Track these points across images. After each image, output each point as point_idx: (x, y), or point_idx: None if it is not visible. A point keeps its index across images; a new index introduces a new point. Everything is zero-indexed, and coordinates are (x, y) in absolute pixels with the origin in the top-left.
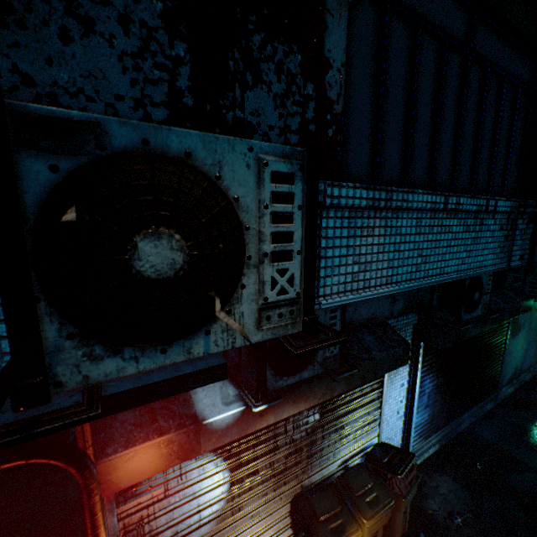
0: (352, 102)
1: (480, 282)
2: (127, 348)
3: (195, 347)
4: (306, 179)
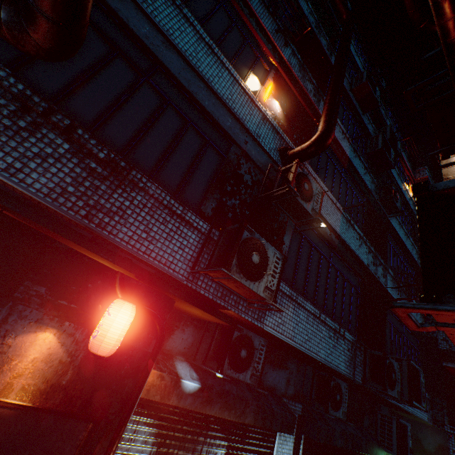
0: (289, 257)
1: (340, 388)
2: (241, 274)
3: (251, 285)
4: (282, 262)
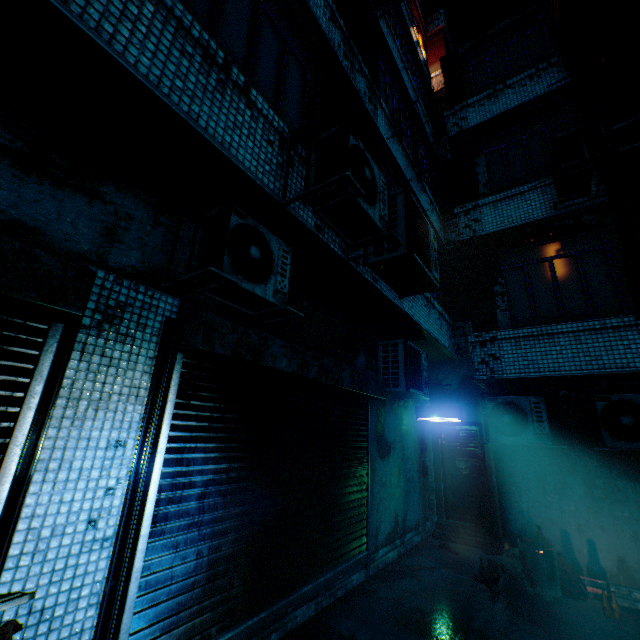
0: None
1: (263, 239)
2: None
3: None
4: None
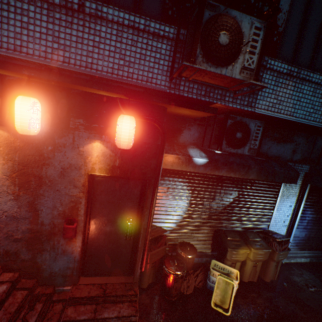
0: (288, 28)
1: None
2: (209, 63)
3: (223, 71)
4: (264, 31)
